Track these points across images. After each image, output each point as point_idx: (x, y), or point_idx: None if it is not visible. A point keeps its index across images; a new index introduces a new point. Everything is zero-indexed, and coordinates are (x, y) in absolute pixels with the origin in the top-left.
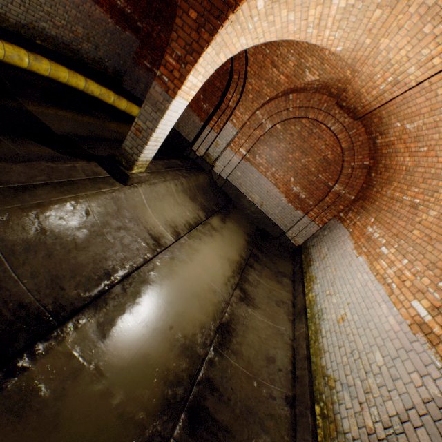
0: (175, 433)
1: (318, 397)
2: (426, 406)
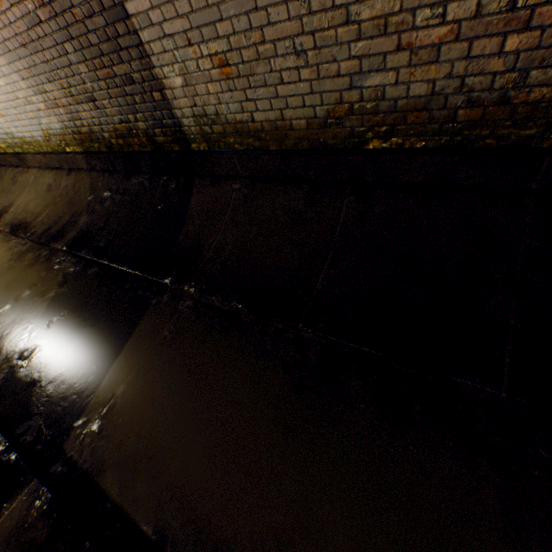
0: (59, 247)
1: (63, 148)
2: (3, 55)
